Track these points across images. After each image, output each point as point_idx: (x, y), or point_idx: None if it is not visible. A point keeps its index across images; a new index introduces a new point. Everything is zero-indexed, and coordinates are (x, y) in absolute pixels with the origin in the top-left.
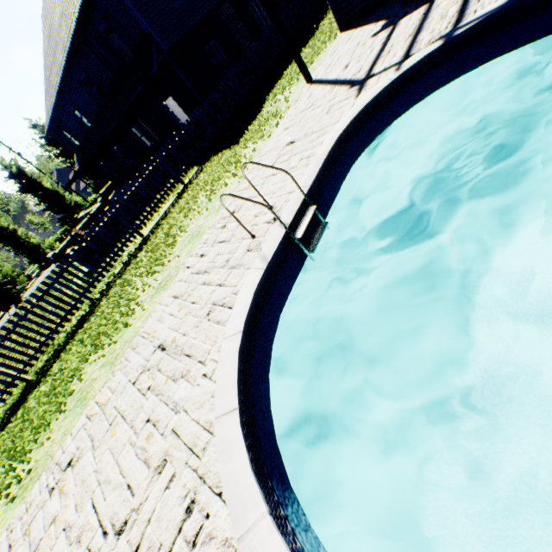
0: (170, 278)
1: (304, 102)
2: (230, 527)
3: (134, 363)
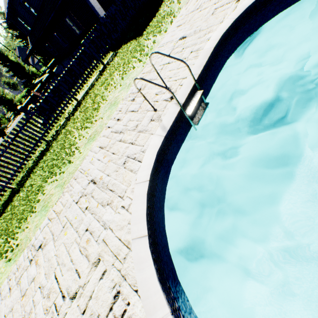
0: (96, 133)
1: (193, 4)
2: (144, 315)
3: (75, 189)
